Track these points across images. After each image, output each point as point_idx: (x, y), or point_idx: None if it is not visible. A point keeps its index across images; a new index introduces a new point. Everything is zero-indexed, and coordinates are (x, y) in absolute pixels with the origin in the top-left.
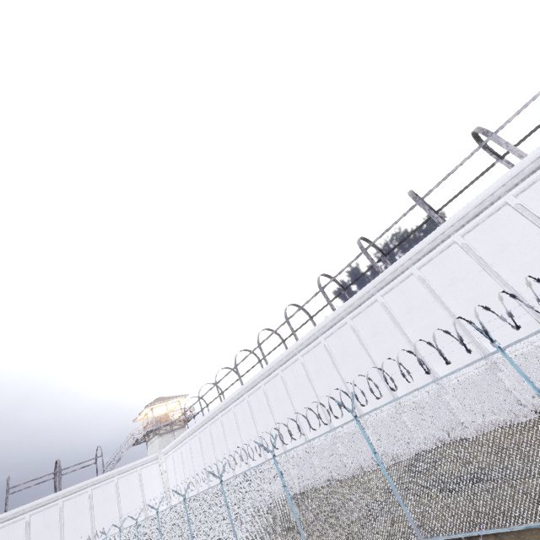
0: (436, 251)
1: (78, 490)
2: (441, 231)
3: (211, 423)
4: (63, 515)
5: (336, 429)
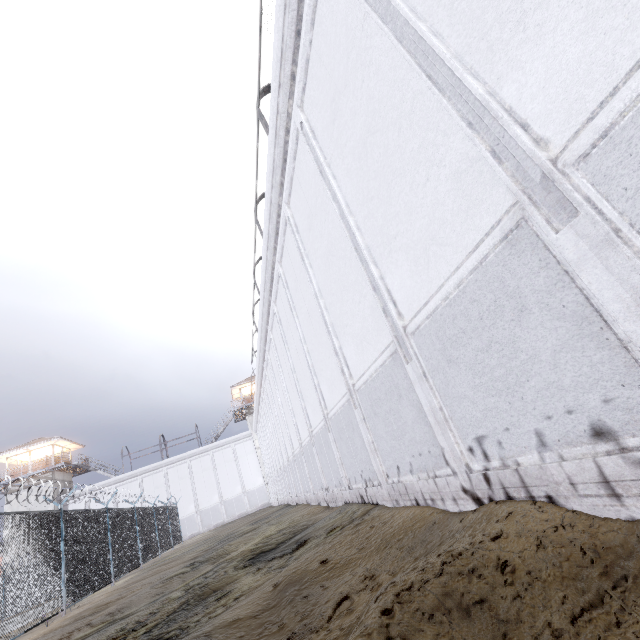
0: (304, 23)
1: (177, 461)
2: None
3: (261, 409)
4: (168, 480)
5: None
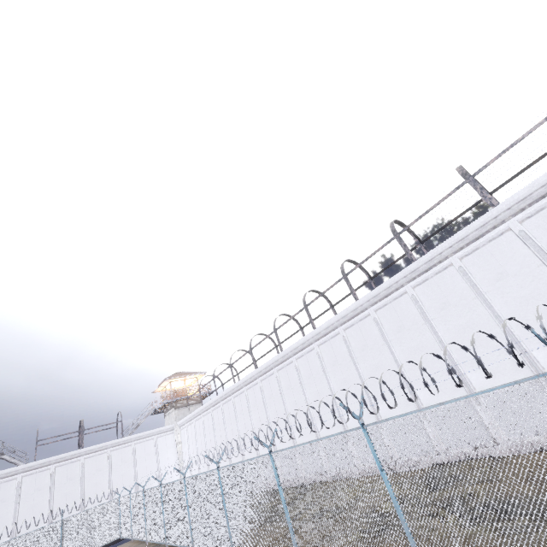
0: (484, 238)
1: (98, 450)
2: (494, 215)
3: (224, 403)
4: (84, 471)
5: (339, 434)
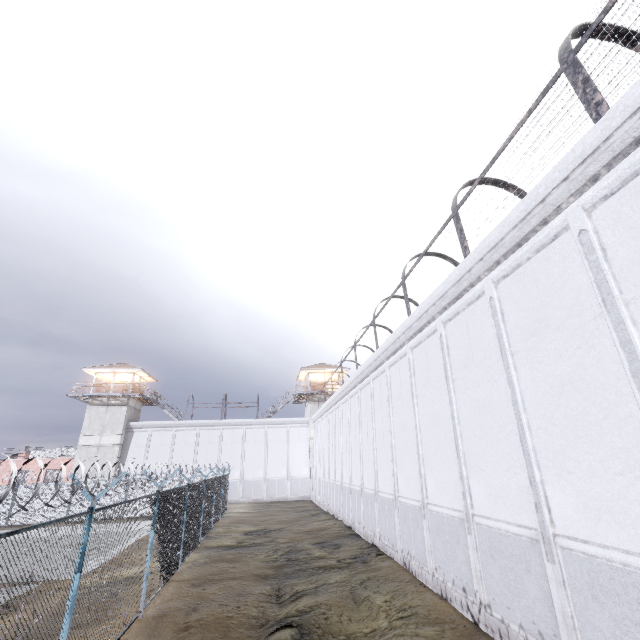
0: None
1: (234, 424)
2: None
3: (336, 408)
4: (222, 440)
5: None
